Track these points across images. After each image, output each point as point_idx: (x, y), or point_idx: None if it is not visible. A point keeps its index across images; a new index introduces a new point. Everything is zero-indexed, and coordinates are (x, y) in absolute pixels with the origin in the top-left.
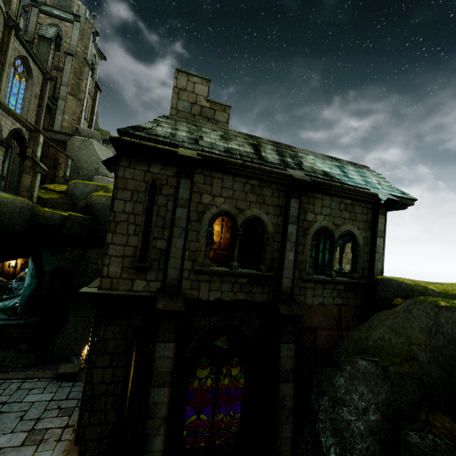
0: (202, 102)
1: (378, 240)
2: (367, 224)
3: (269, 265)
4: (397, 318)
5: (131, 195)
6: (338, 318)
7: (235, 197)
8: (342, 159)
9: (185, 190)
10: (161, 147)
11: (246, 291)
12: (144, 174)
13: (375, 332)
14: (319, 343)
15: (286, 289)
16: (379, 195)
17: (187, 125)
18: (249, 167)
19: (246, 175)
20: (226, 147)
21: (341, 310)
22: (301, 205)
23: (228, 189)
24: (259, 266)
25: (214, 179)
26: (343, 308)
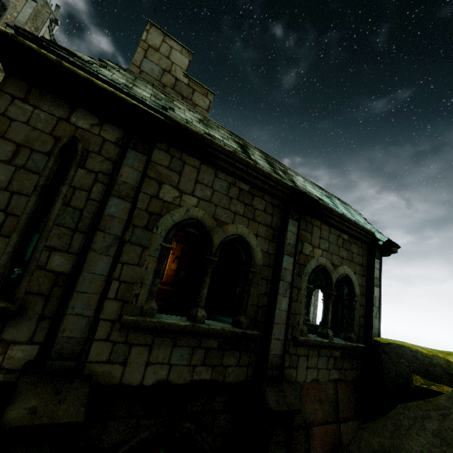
0: (178, 74)
1: (375, 290)
2: (362, 268)
3: (253, 317)
4: (447, 419)
5: (13, 152)
6: (335, 402)
7: (214, 201)
8: (327, 191)
9: (133, 170)
10: (101, 85)
11: (214, 364)
12: (54, 123)
13: (410, 441)
14: (314, 452)
15: (275, 359)
16: (376, 234)
17: (153, 89)
18: (240, 161)
19: (233, 173)
20: (206, 132)
21: (337, 388)
22: (300, 230)
23: (205, 187)
24: (238, 317)
25: (186, 165)
26: (339, 386)
